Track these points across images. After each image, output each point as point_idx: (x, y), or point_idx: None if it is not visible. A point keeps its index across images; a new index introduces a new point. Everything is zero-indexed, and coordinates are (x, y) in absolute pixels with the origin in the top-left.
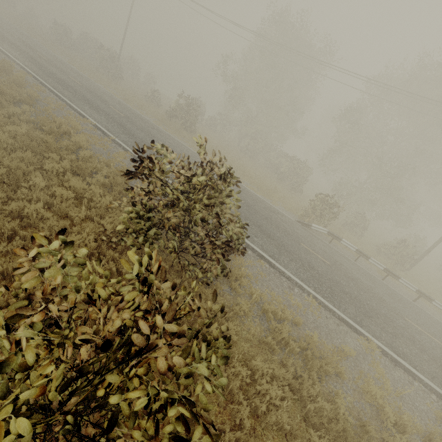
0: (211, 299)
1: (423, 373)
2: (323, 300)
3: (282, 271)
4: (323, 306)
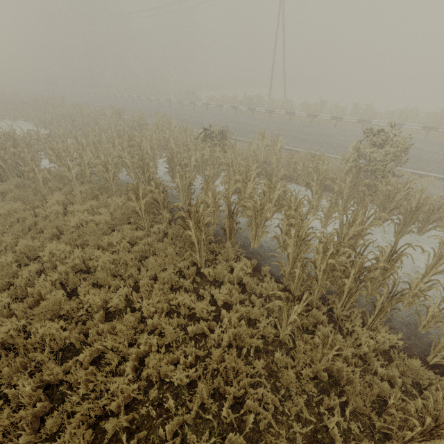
0: None
1: None
2: None
3: None
4: None
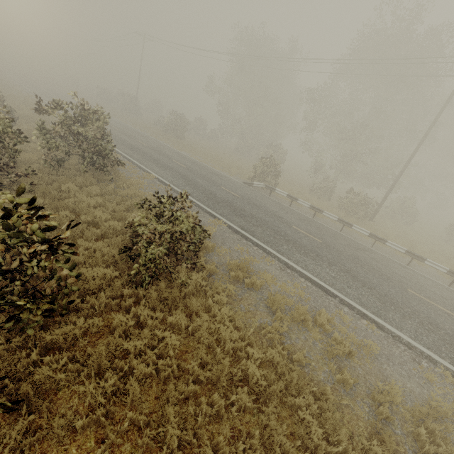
0: (93, 183)
1: (258, 239)
2: (199, 204)
3: (177, 191)
4: (197, 206)
